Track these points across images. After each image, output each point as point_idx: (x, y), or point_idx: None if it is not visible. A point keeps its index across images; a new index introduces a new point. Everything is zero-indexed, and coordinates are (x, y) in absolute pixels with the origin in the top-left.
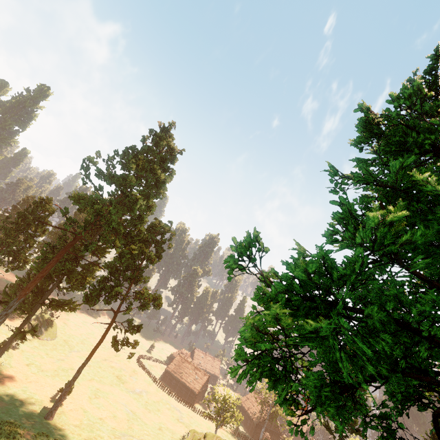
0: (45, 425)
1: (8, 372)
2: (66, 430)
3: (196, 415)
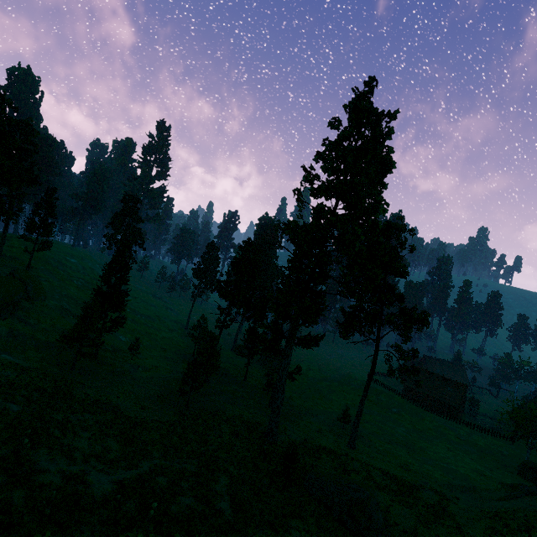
0: (357, 455)
1: (284, 407)
2: (375, 458)
3: (473, 431)
